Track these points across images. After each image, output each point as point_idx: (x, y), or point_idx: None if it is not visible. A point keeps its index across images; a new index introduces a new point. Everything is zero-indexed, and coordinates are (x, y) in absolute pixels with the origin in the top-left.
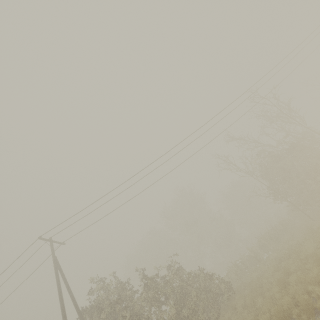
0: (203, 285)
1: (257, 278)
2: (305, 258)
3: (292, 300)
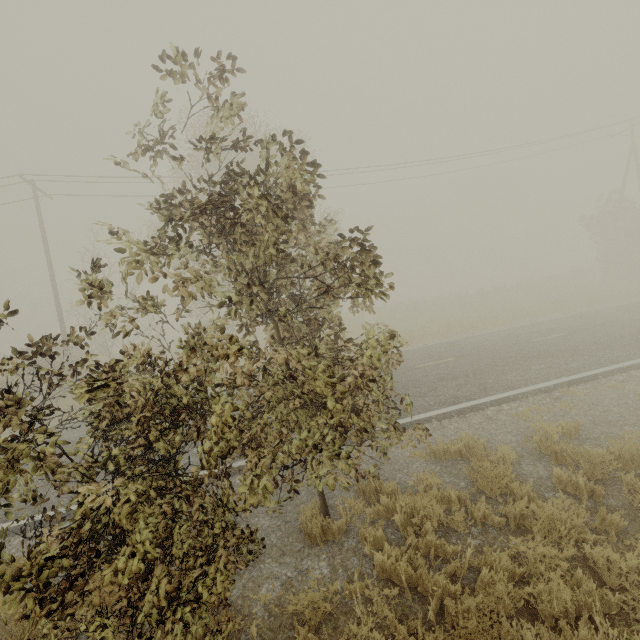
0: None
1: None
2: None
3: None
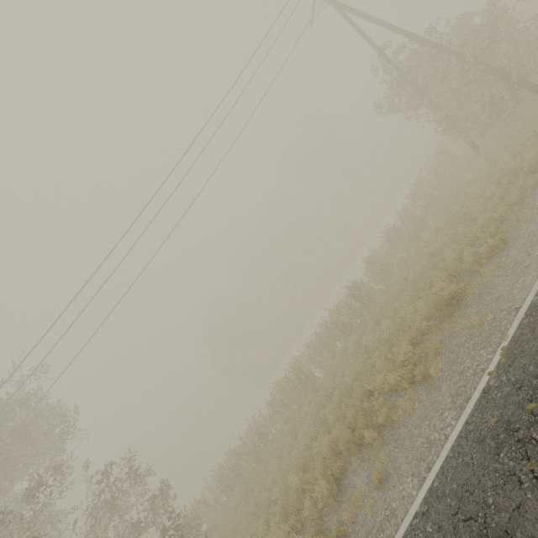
0: None
1: None
2: None
3: None
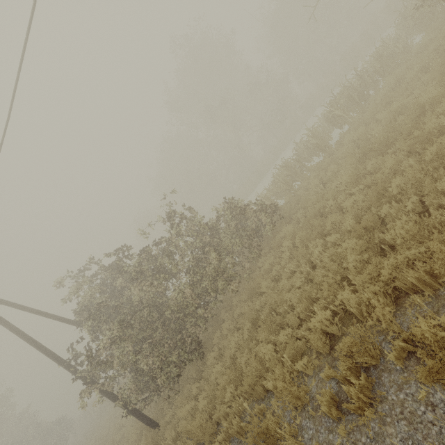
0: (232, 227)
1: (316, 197)
2: (436, 158)
3: (392, 312)
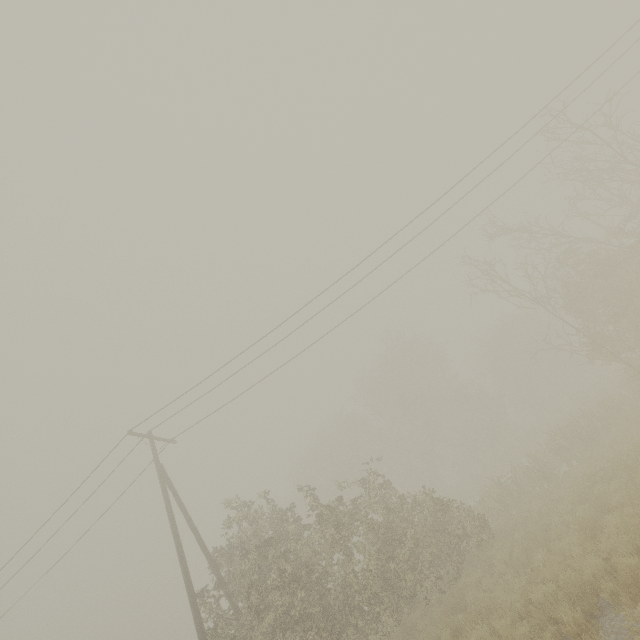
0: (431, 521)
1: (539, 513)
2: None
3: (603, 564)
